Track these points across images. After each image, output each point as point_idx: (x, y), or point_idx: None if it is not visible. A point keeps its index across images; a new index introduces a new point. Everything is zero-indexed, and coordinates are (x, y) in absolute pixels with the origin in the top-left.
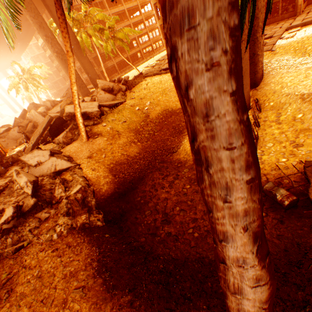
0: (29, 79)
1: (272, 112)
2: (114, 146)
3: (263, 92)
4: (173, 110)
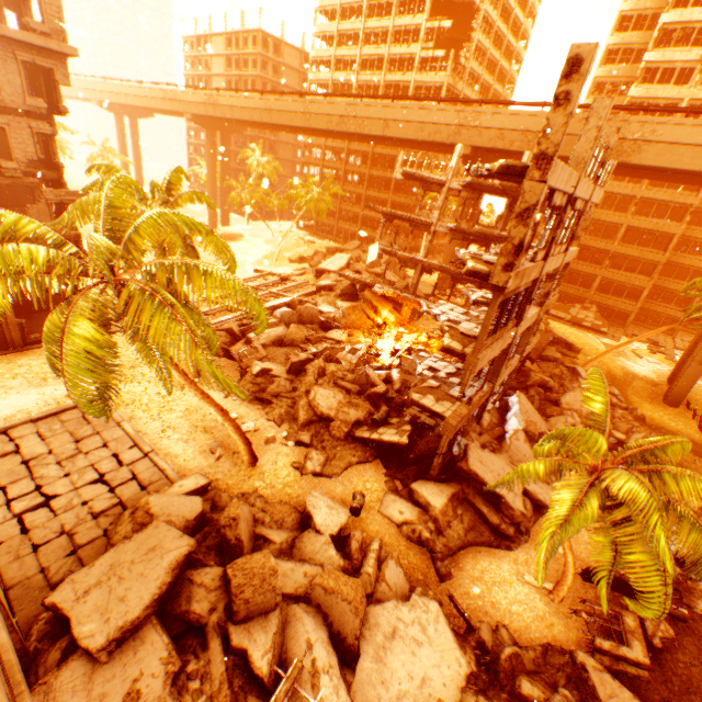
0: (329, 204)
1: (699, 414)
2: None
3: (685, 396)
4: (614, 375)
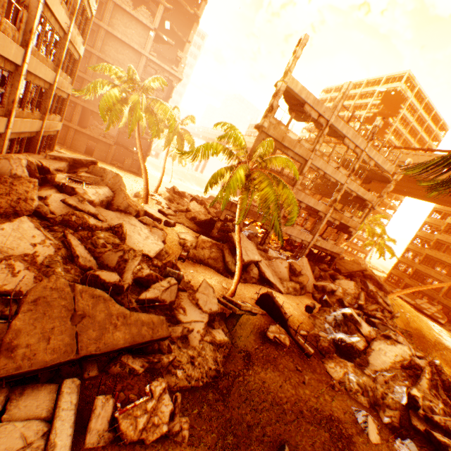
0: None
1: None
2: (396, 320)
3: None
4: (424, 335)
